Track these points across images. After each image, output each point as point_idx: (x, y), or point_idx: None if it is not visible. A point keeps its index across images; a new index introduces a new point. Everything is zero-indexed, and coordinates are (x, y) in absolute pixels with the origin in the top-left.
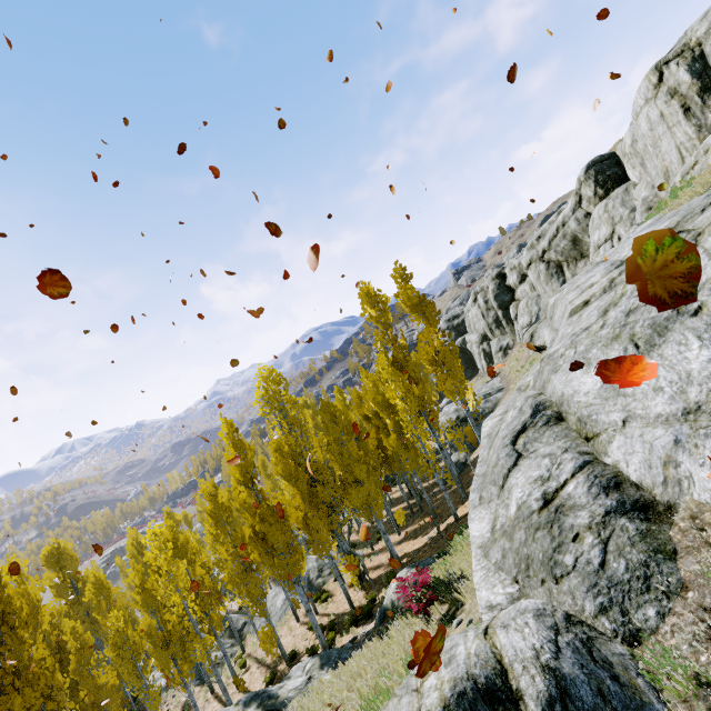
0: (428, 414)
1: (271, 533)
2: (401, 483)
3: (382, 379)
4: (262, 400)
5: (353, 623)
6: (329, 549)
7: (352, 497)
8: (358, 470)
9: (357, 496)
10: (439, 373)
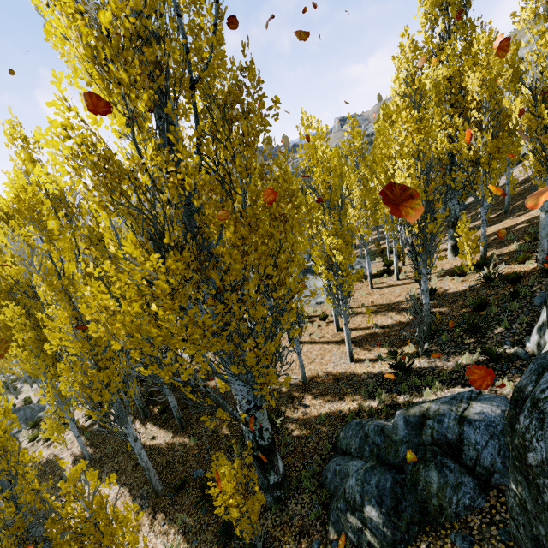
0: None
1: None
2: None
3: None
4: (432, 1)
5: None
6: None
7: None
8: None
9: None
10: None
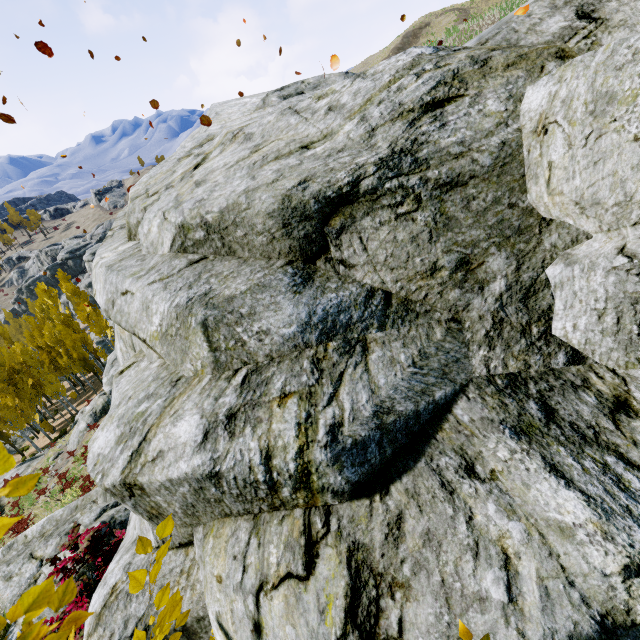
0: (87, 345)
1: (7, 414)
2: (65, 381)
3: (61, 336)
4: None
5: (57, 440)
6: (34, 418)
7: (48, 390)
8: (51, 378)
9: (51, 389)
10: (91, 325)
